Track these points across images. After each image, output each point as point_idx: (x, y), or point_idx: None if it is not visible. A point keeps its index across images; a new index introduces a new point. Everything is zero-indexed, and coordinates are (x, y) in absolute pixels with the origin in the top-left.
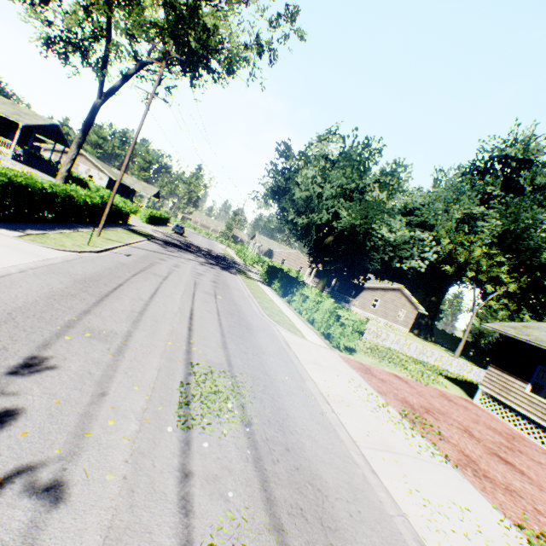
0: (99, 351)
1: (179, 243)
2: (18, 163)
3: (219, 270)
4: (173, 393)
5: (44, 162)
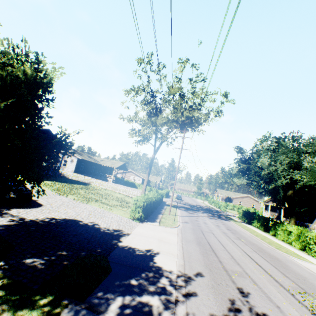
0: (248, 283)
1: (186, 206)
2: (114, 183)
3: (218, 219)
4: (300, 306)
5: (119, 179)
